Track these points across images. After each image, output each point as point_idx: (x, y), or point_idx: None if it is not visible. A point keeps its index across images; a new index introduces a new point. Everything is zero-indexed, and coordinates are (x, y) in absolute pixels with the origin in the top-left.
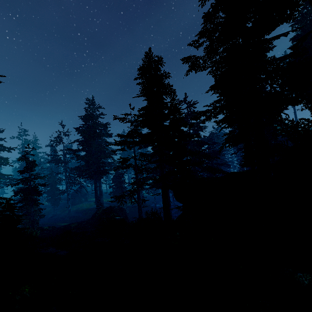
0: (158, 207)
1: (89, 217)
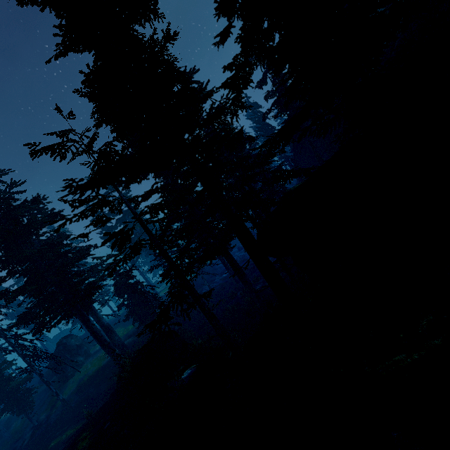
0: (215, 289)
1: (112, 382)
